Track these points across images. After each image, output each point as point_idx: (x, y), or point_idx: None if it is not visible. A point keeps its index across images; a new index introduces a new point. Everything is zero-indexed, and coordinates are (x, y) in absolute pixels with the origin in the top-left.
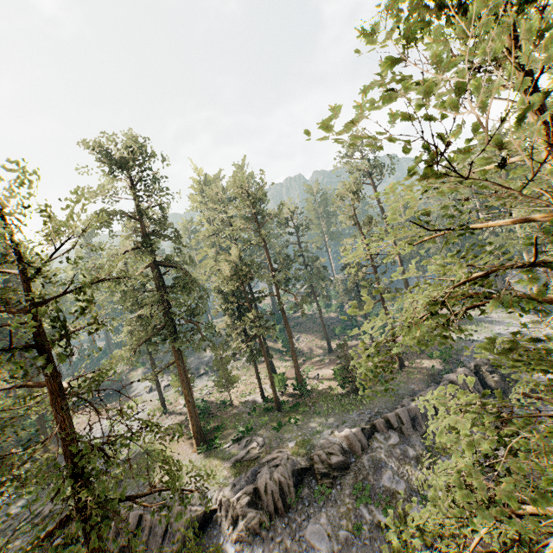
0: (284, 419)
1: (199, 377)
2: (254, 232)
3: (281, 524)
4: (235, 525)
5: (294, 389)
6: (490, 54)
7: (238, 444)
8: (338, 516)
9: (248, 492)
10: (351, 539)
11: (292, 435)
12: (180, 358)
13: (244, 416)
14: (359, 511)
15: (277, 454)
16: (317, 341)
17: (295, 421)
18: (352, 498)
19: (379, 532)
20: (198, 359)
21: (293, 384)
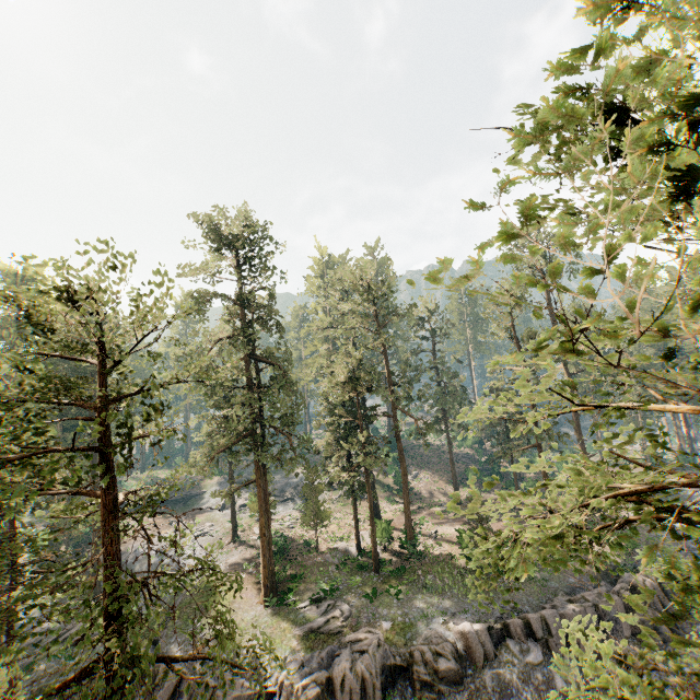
0: (382, 586)
1: (283, 502)
2: (377, 332)
3: None
4: None
5: (400, 545)
6: (699, 209)
7: (317, 607)
8: None
9: (319, 681)
10: None
11: (389, 612)
12: (263, 476)
13: (331, 568)
14: None
15: (365, 635)
16: (441, 484)
17: (396, 592)
18: None
19: None
20: (285, 479)
21: (400, 539)
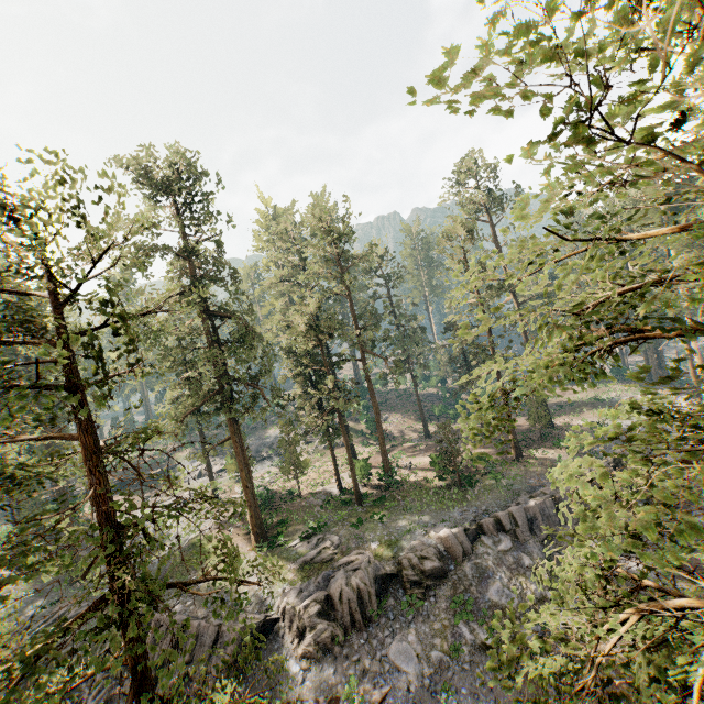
0: (366, 515)
1: (260, 461)
2: (335, 277)
3: (358, 641)
4: (301, 639)
5: (379, 479)
6: None
7: (308, 543)
8: (430, 634)
9: (318, 600)
10: (446, 662)
11: (375, 535)
12: (237, 432)
13: (316, 509)
14: (458, 629)
15: (356, 557)
16: (410, 423)
17: (380, 517)
18: (450, 613)
19: (482, 656)
20: (259, 440)
21: (378, 474)
